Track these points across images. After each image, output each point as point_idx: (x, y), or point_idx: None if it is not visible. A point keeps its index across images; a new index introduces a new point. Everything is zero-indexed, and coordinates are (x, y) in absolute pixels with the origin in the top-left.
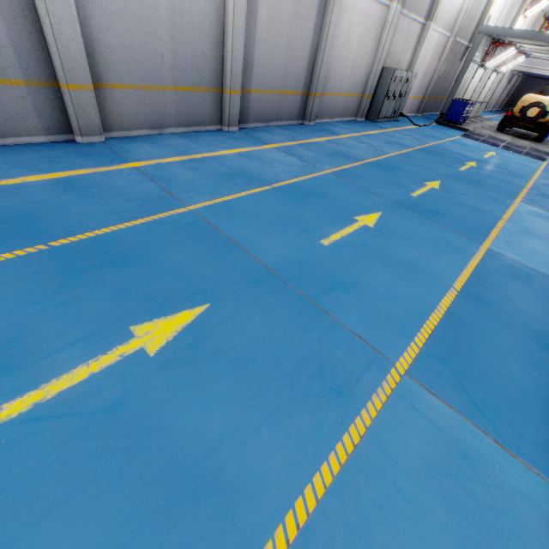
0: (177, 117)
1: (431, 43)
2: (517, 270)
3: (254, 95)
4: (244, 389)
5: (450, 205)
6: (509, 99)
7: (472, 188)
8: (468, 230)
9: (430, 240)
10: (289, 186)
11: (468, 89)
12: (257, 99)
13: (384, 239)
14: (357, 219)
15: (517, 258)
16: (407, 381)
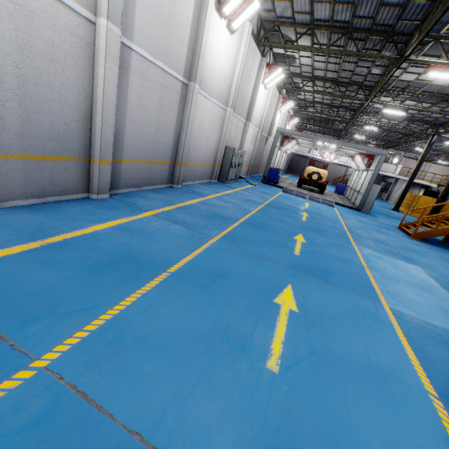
0: (27, 187)
1: (250, 134)
2: (429, 331)
3: (125, 164)
4: None
5: (326, 259)
6: (288, 167)
7: (323, 237)
8: (360, 287)
9: (351, 313)
10: (188, 267)
11: (275, 162)
12: (129, 167)
13: (320, 329)
14: (277, 302)
15: (413, 313)
16: None
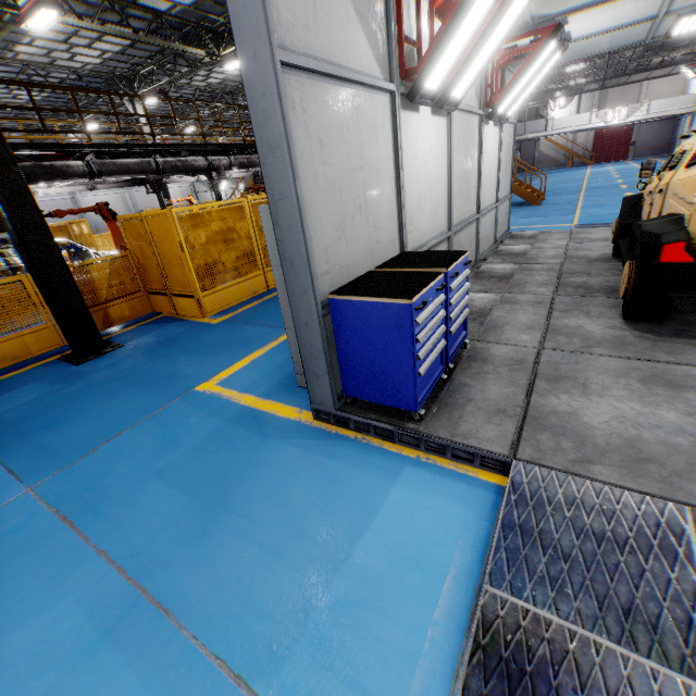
0: None
1: (175, 192)
2: None
3: None
4: None
5: None
6: None
7: None
8: None
9: None
10: None
11: None
12: None
13: None
14: None
15: None
16: None
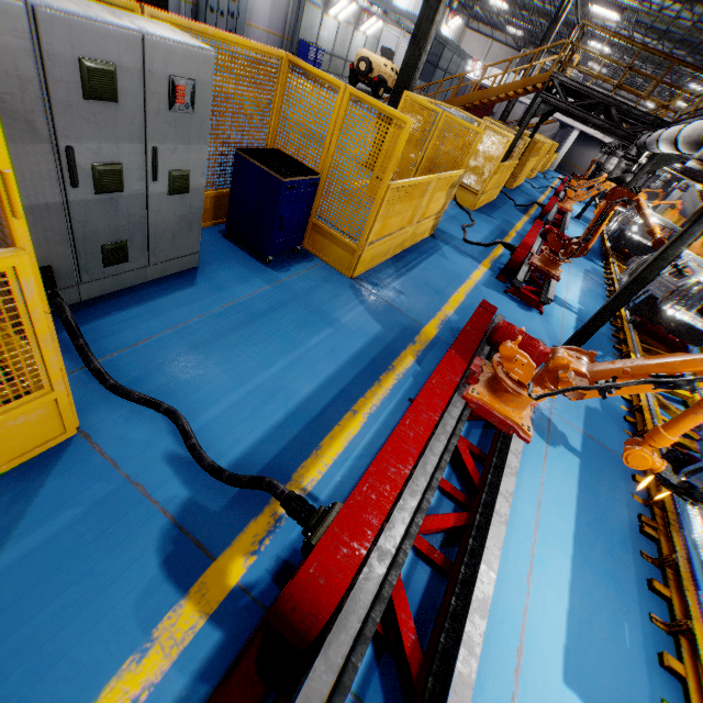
0: None
1: None
2: None
3: None
4: None
5: None
6: None
7: None
8: None
9: None
10: None
11: (323, 38)
12: None
13: None
14: None
15: None
16: None
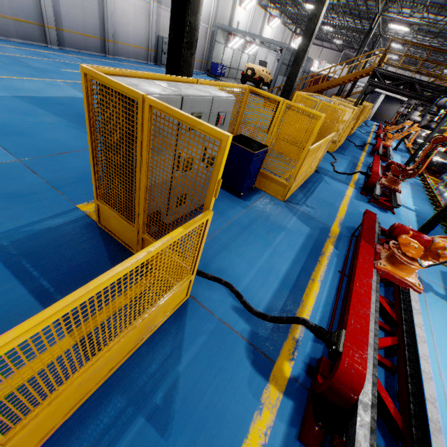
0: (18, 34)
1: None
2: None
3: (66, 33)
4: (6, 71)
5: None
6: None
7: None
8: None
9: None
10: (65, 62)
11: (225, 59)
12: (69, 35)
13: None
14: None
15: None
16: (58, 81)
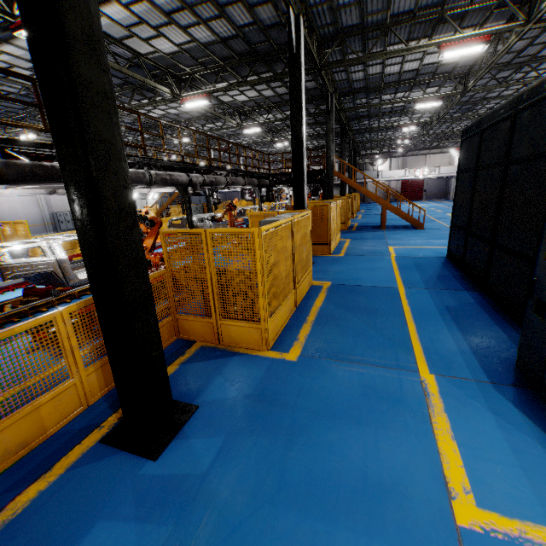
0: None
1: None
2: None
3: None
4: None
5: None
6: None
7: None
8: None
9: None
10: None
11: None
12: None
13: None
14: None
15: None
16: None
